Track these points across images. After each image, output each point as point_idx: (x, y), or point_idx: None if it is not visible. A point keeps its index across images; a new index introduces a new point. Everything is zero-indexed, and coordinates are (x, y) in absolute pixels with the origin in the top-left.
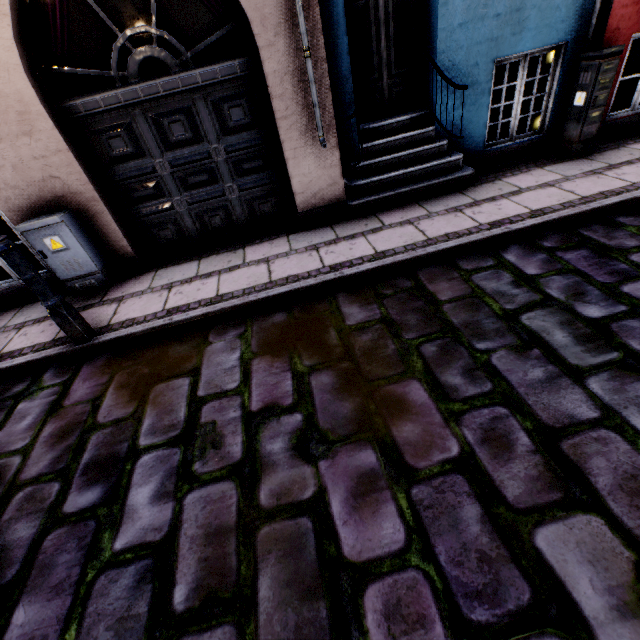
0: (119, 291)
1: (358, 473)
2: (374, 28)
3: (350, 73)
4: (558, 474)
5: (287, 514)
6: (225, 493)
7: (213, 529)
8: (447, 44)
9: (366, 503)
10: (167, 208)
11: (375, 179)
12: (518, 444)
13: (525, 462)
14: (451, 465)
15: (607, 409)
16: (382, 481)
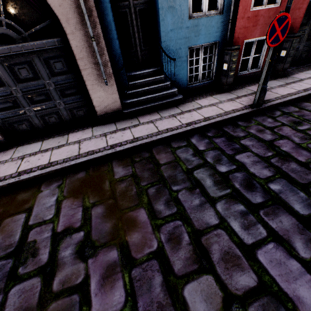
0: None
1: (107, 264)
2: (131, 27)
3: (119, 48)
4: (198, 255)
5: (66, 294)
6: (34, 285)
7: (23, 309)
8: (166, 38)
9: (108, 282)
10: (22, 113)
11: (136, 99)
12: (183, 240)
13: (185, 250)
14: (152, 255)
15: (222, 219)
16: (118, 268)
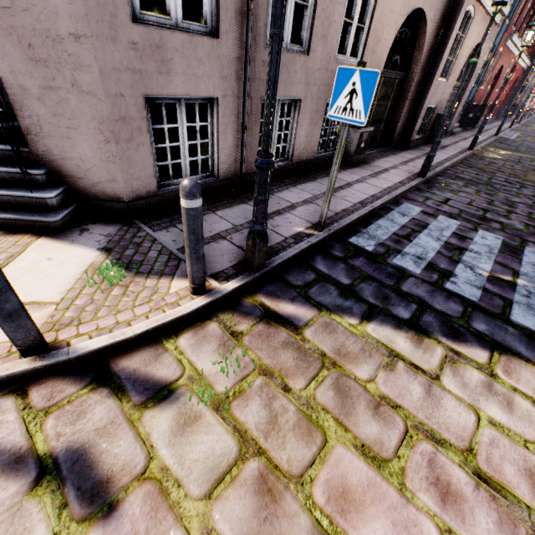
0: (442, 144)
1: None
2: None
3: None
4: None
5: None
6: None
7: None
8: None
9: None
10: None
11: (453, 126)
12: None
13: None
14: None
15: None
16: None
